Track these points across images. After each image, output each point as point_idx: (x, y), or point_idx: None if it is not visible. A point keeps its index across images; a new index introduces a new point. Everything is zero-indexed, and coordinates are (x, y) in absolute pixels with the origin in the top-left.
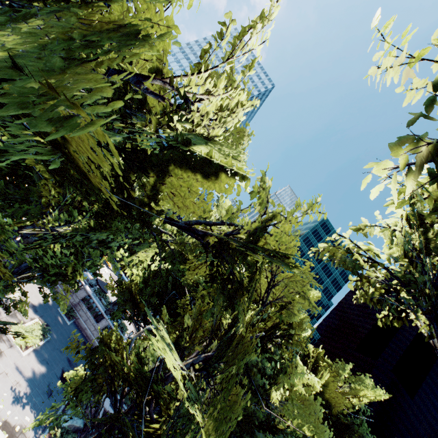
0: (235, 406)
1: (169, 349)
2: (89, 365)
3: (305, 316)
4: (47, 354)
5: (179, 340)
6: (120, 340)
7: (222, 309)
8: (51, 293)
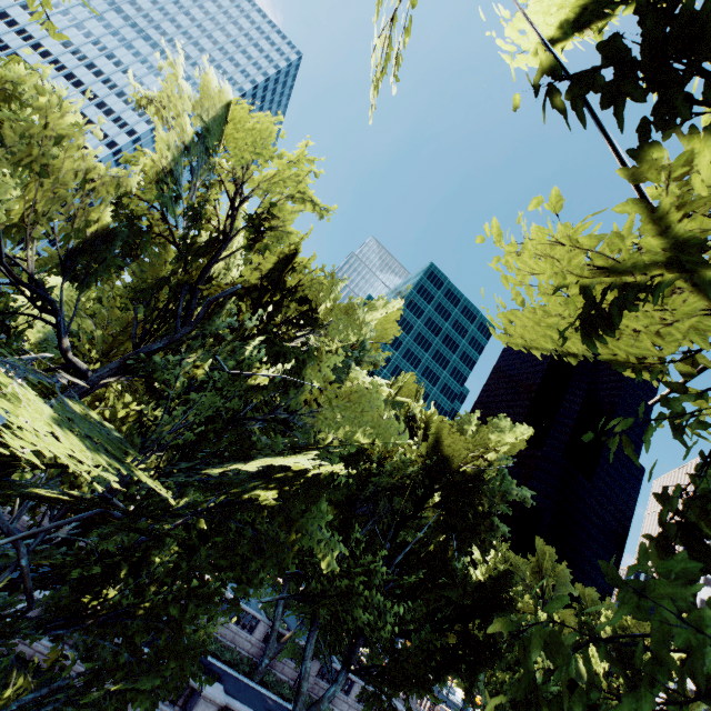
0: None
1: None
2: None
3: (407, 377)
4: None
5: None
6: None
7: None
8: None
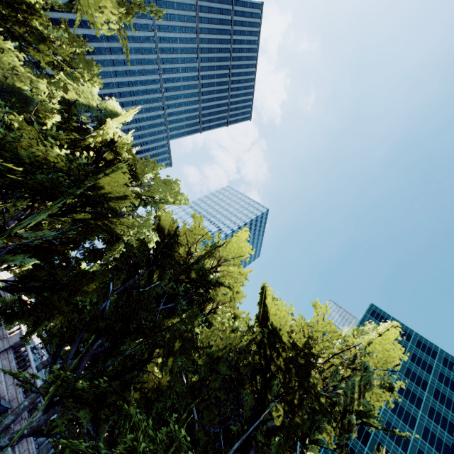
0: None
1: None
2: None
3: None
4: None
5: None
6: None
7: None
8: None
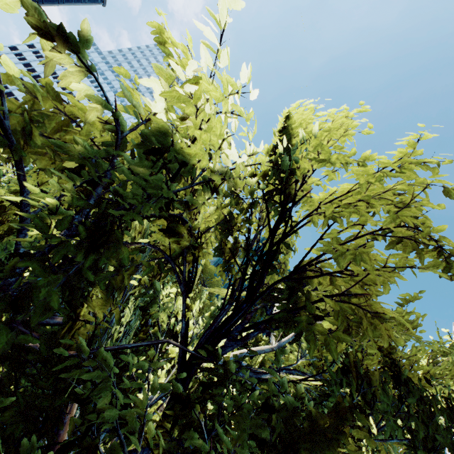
0: None
1: None
2: None
3: None
4: None
5: None
6: None
7: None
8: None
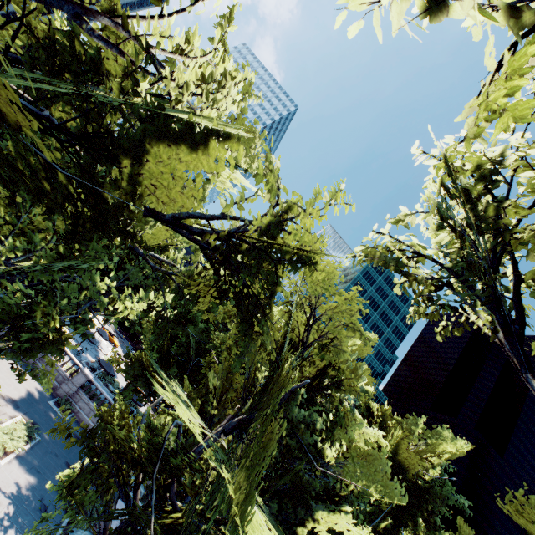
0: (268, 448)
1: (184, 405)
2: (86, 453)
3: (364, 370)
4: (37, 460)
5: (205, 406)
6: (124, 412)
7: (256, 362)
8: (38, 384)
